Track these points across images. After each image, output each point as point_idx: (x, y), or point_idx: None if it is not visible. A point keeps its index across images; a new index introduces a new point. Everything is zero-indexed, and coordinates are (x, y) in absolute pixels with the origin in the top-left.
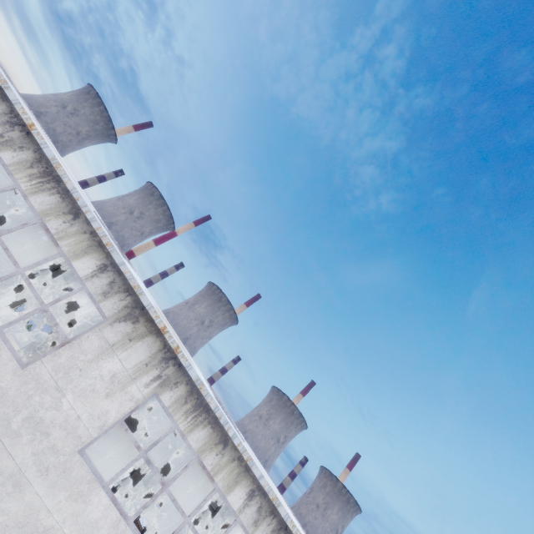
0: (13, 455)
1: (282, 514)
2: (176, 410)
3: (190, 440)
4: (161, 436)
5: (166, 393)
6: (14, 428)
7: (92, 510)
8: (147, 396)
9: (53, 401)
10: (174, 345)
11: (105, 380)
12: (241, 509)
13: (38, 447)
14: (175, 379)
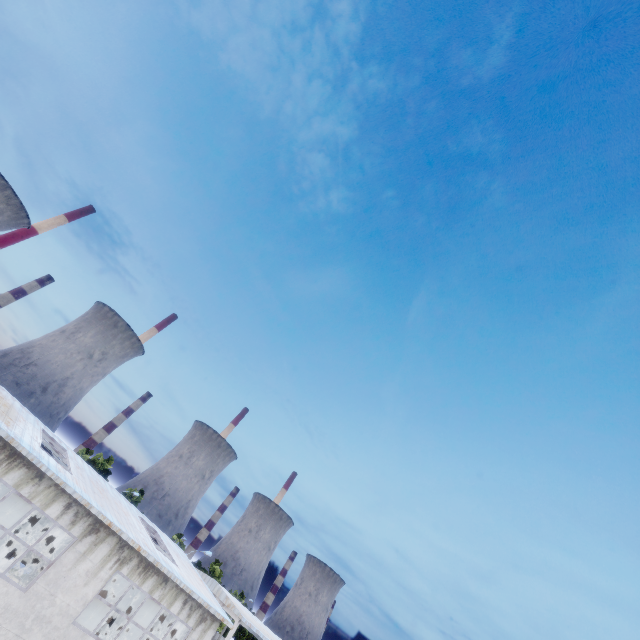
0: None
1: (94, 512)
2: None
3: (6, 479)
4: None
5: None
6: None
7: None
8: None
9: None
10: None
11: None
12: (59, 516)
13: None
14: None
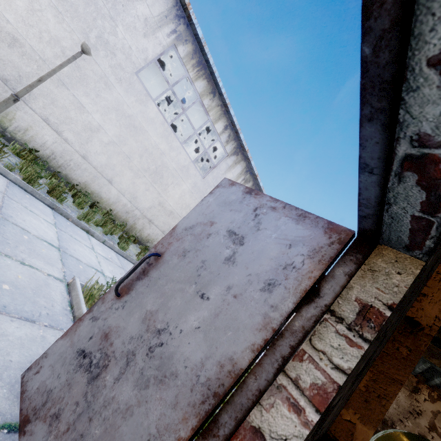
0: (98, 64)
1: (241, 138)
2: (187, 62)
3: (196, 86)
4: (179, 79)
5: (180, 47)
6: (92, 43)
7: (150, 112)
8: (169, 45)
9: (111, 29)
10: (187, 0)
11: (141, 21)
12: (221, 133)
13: (111, 63)
14: (185, 37)
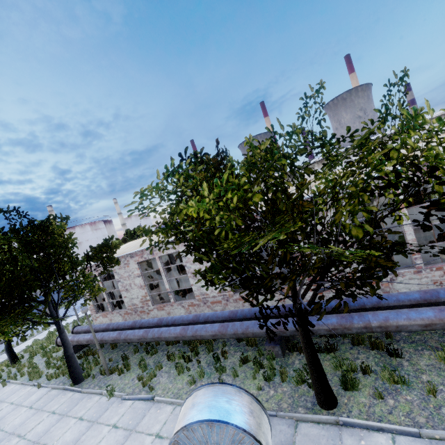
0: None
1: None
2: None
3: None
4: None
5: None
6: None
7: None
8: None
9: None
10: None
11: None
12: None
13: None
14: None
